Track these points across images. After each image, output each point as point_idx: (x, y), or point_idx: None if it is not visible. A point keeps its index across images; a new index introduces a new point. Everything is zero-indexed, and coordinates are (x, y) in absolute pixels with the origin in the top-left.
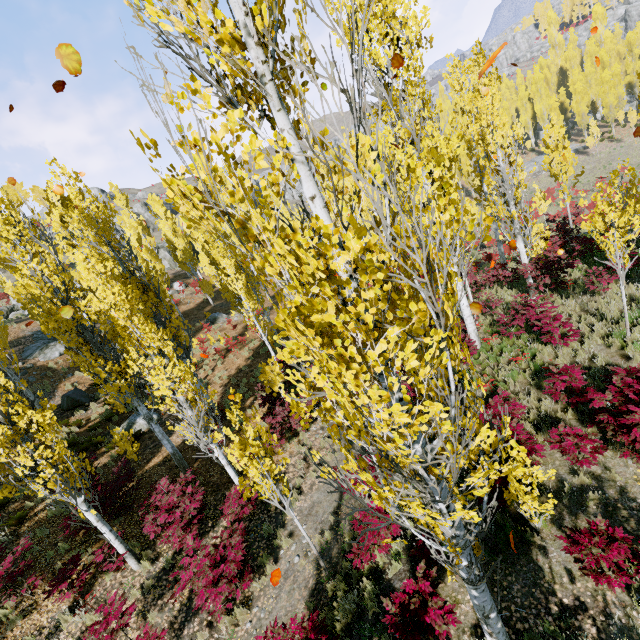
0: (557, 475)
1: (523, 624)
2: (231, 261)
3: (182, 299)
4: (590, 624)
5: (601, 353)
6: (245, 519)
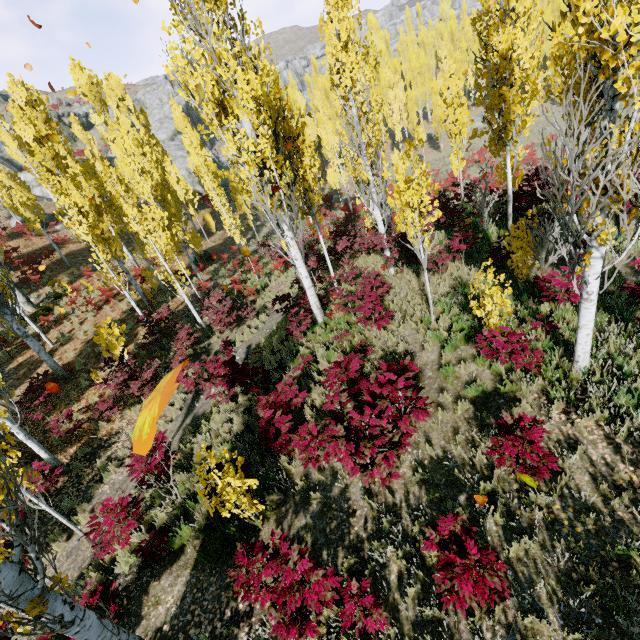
0: (307, 469)
1: (196, 630)
2: (70, 200)
3: (71, 237)
4: (246, 632)
5: (409, 338)
6: (49, 494)
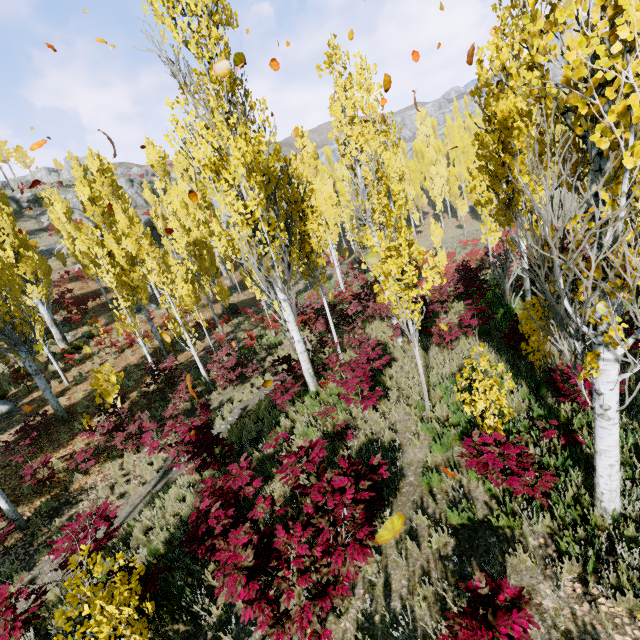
0: None
1: None
2: (103, 251)
3: None
4: None
5: (400, 425)
6: None
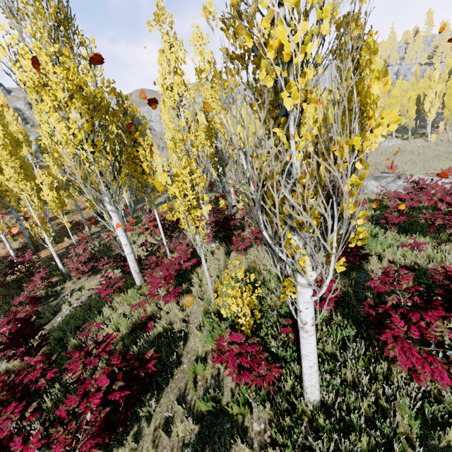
0: None
1: None
2: None
3: None
4: None
5: (193, 316)
6: None
